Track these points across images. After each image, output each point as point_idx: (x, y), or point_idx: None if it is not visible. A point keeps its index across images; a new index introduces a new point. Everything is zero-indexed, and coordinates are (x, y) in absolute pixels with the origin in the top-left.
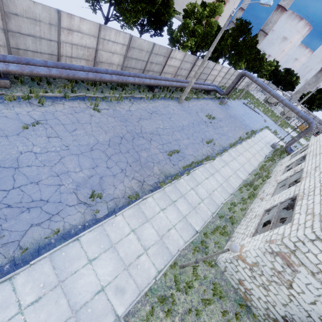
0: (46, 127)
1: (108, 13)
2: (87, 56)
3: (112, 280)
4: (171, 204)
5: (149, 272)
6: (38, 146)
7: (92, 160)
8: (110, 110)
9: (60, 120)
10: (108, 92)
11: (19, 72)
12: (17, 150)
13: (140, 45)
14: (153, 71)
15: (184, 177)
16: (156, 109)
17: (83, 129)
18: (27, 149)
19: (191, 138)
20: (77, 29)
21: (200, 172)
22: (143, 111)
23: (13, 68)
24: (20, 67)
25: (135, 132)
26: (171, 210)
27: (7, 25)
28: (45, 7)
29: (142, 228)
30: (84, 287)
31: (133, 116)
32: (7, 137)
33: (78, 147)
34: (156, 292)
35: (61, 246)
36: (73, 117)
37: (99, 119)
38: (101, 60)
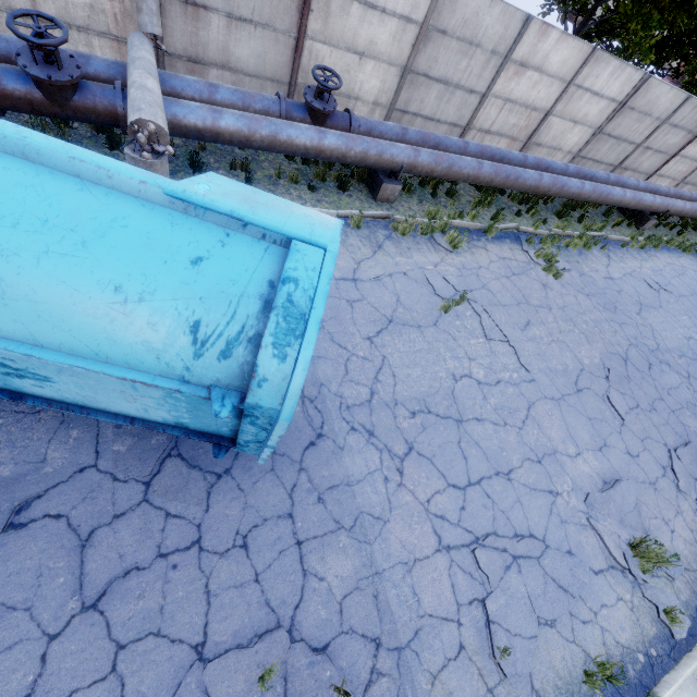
0: (476, 309)
1: (586, 21)
2: (519, 128)
3: None
4: None
5: None
6: (477, 361)
7: (590, 424)
8: (573, 273)
9: (493, 293)
10: (561, 223)
11: (429, 167)
12: (446, 369)
13: (651, 100)
14: (635, 171)
15: None
16: (662, 278)
17: (541, 322)
18: (461, 367)
19: None
20: (539, 62)
21: None
22: (639, 284)
23: (424, 158)
24: (435, 157)
25: (644, 344)
26: None
27: (415, 58)
28: (505, 11)
29: None
30: None
31: (624, 295)
32: (420, 330)
33: (550, 377)
34: None
35: None
36: (513, 287)
37: (562, 298)
38: (541, 140)
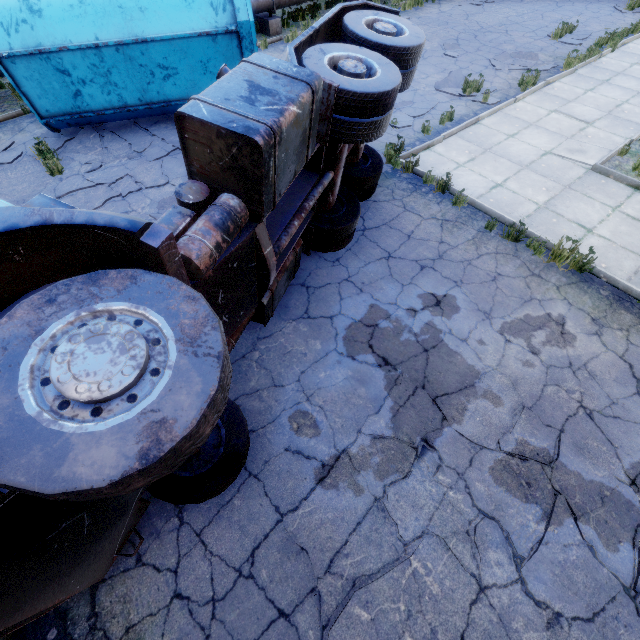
0: None
1: None
2: None
3: (555, 147)
4: (601, 84)
5: (611, 140)
6: None
7: (434, 66)
8: (412, 20)
9: None
10: None
11: None
12: None
13: None
14: None
15: (606, 56)
16: None
17: None
18: None
19: (588, 12)
20: None
21: (639, 45)
22: (465, 7)
23: None
24: None
25: (471, 30)
26: (607, 89)
27: None
28: None
29: (567, 107)
30: (521, 152)
31: (453, 16)
32: None
33: None
34: (638, 153)
35: (465, 124)
36: None
37: None
38: None
